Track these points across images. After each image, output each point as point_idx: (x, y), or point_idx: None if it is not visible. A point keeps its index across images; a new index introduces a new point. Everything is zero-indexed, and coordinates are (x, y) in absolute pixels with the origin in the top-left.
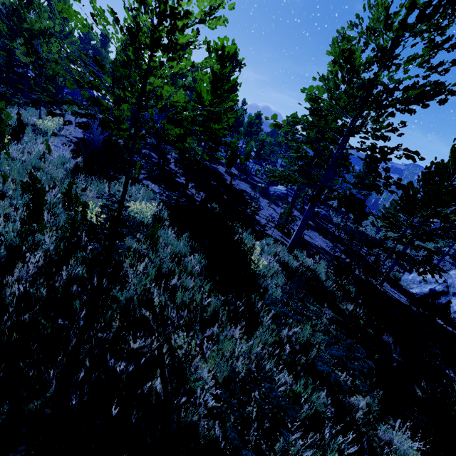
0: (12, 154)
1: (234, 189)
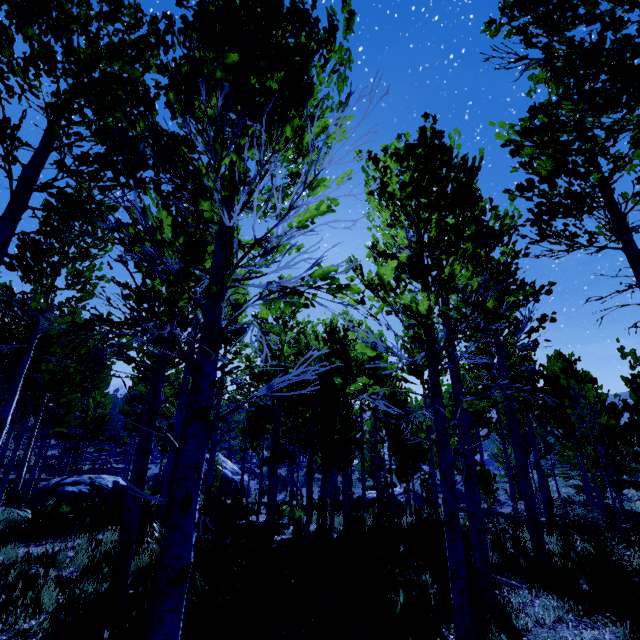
0: None
1: None
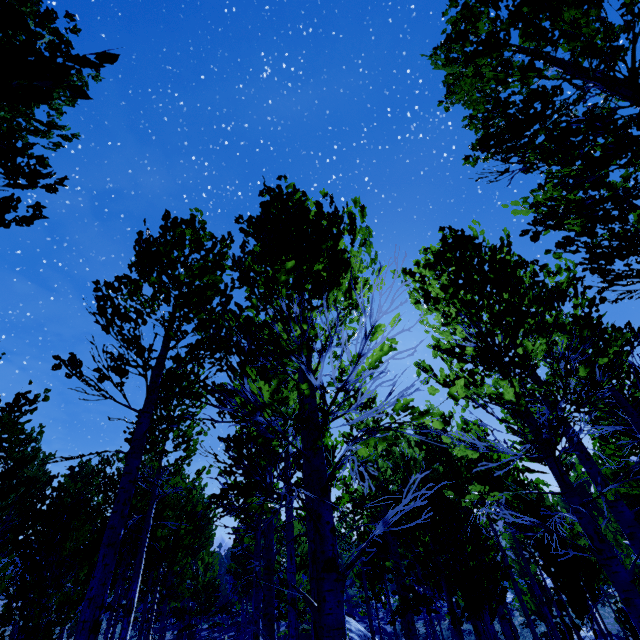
0: None
1: None
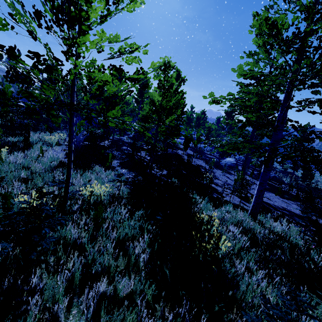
0: (13, 159)
1: (191, 165)
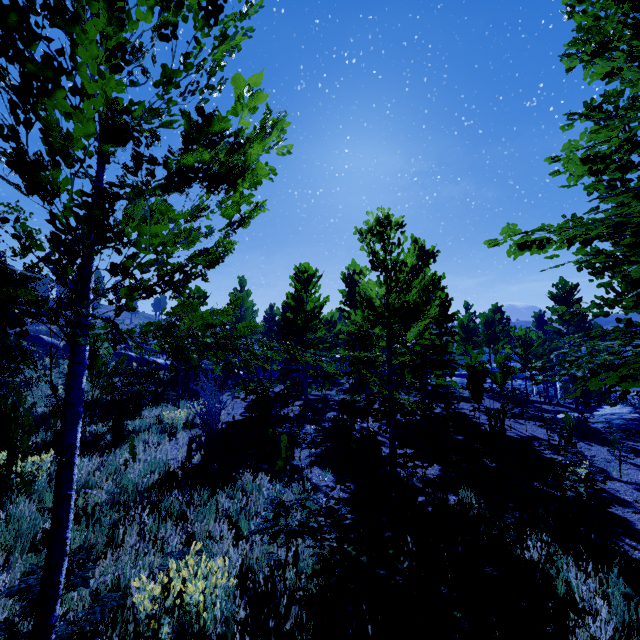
0: None
1: (505, 439)
